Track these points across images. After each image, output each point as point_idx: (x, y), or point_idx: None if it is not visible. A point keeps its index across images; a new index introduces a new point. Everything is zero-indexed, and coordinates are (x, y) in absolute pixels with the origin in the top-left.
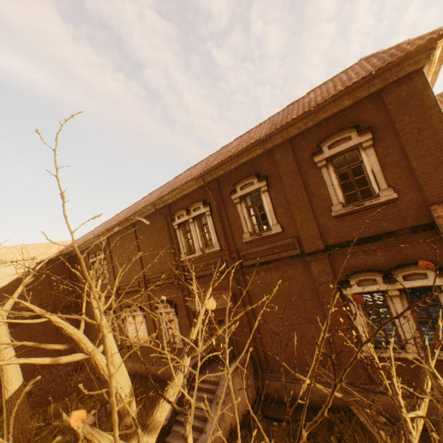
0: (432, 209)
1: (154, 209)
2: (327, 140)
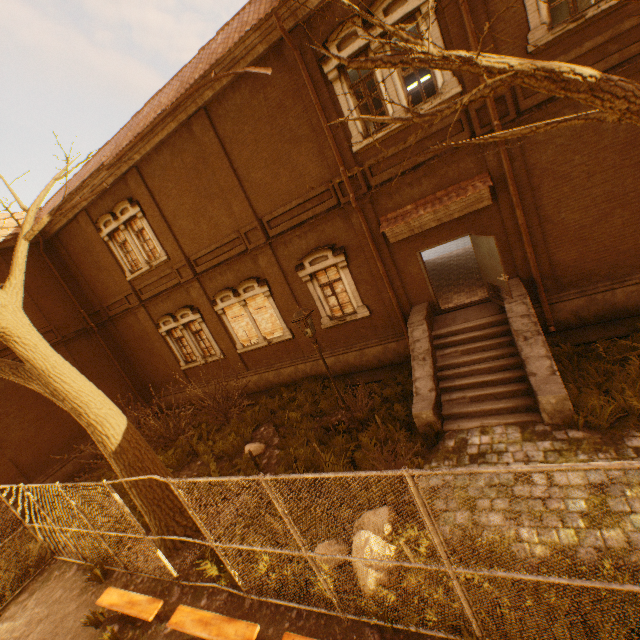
0: None
1: (266, 43)
2: None
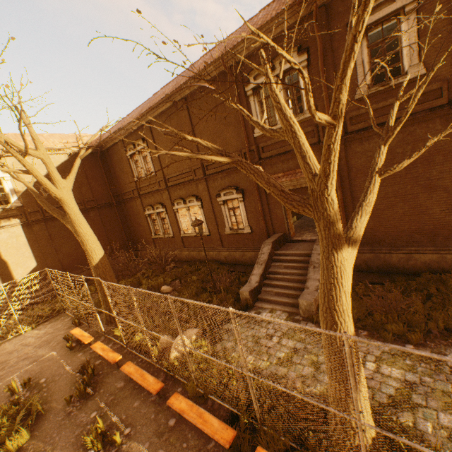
0: None
1: (218, 71)
2: None
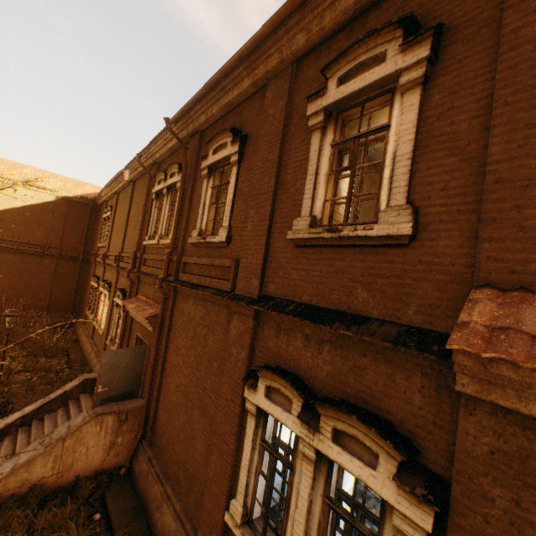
0: (473, 298)
1: (146, 164)
2: (341, 60)
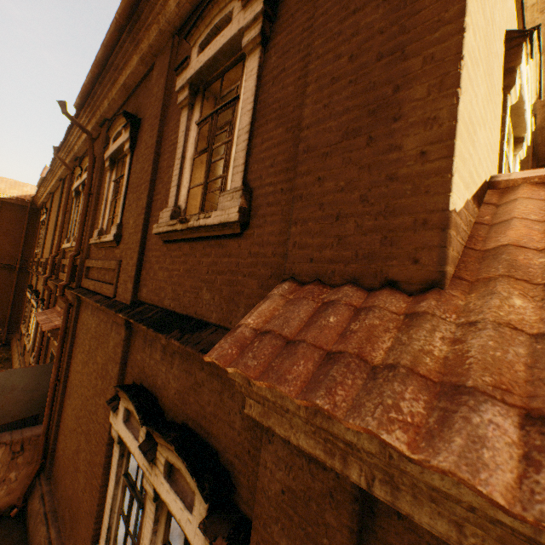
0: (269, 295)
1: (69, 159)
2: (200, 25)
